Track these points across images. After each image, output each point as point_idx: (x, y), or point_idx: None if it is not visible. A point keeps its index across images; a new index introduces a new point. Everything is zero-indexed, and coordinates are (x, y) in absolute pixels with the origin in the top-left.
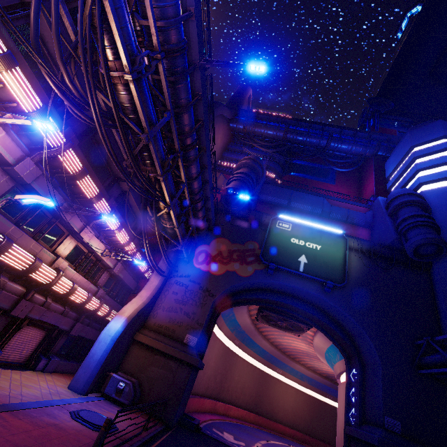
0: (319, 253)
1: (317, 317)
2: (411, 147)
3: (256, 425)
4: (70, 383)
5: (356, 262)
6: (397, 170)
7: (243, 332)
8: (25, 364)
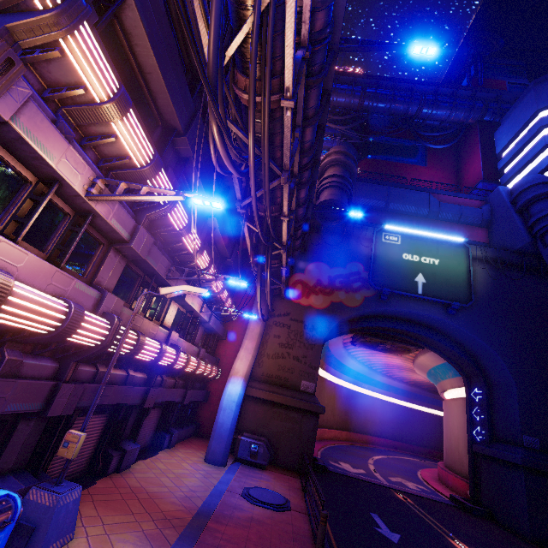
0: (438, 269)
1: (435, 340)
2: (536, 110)
3: (349, 442)
4: (207, 457)
5: (480, 274)
6: (512, 143)
7: (331, 356)
8: (151, 445)
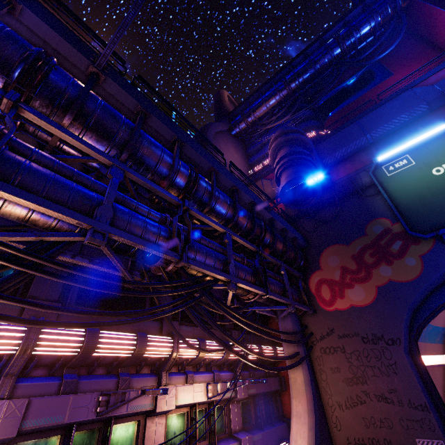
0: None
1: None
2: None
3: None
4: None
5: None
6: None
7: None
8: None
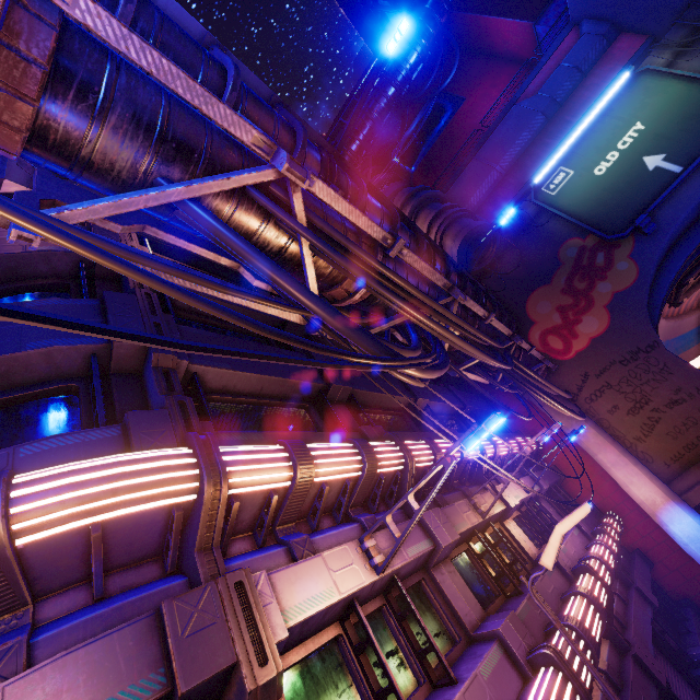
0: (653, 128)
1: None
2: None
3: None
4: None
5: None
6: None
7: (667, 344)
8: None
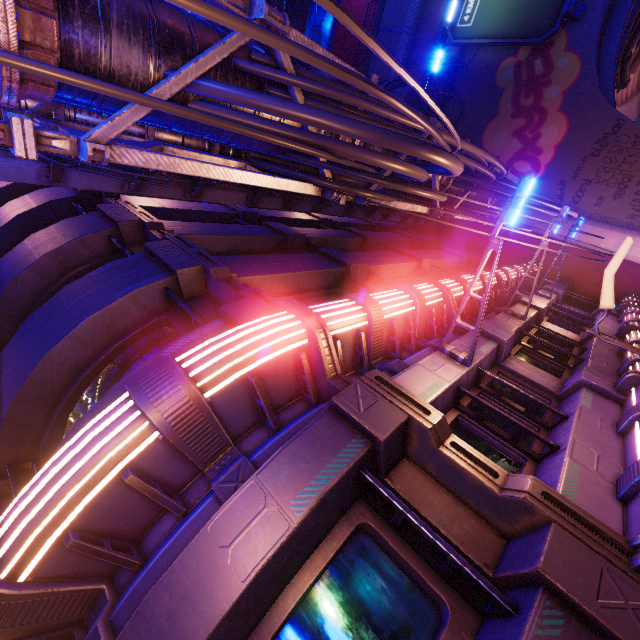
0: None
1: None
2: None
3: None
4: None
5: None
6: None
7: None
8: None
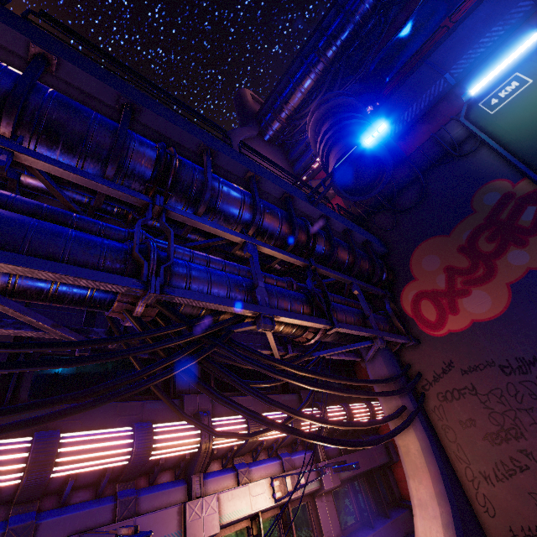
0: None
1: None
2: None
3: None
4: None
5: None
6: None
7: None
8: None
